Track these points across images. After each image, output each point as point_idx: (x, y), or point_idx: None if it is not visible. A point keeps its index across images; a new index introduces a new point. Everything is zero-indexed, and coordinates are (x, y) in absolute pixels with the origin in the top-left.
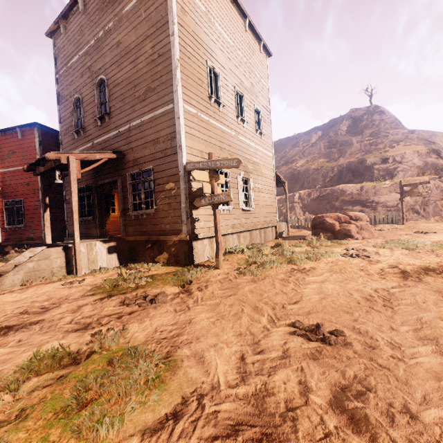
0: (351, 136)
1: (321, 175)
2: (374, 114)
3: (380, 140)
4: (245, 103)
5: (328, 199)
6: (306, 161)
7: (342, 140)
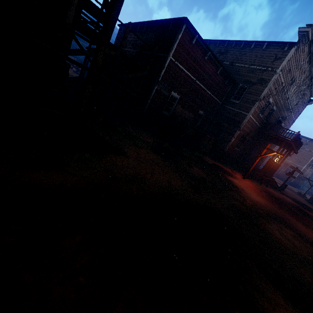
0: None
1: None
2: None
3: None
4: None
5: None
6: None
7: None
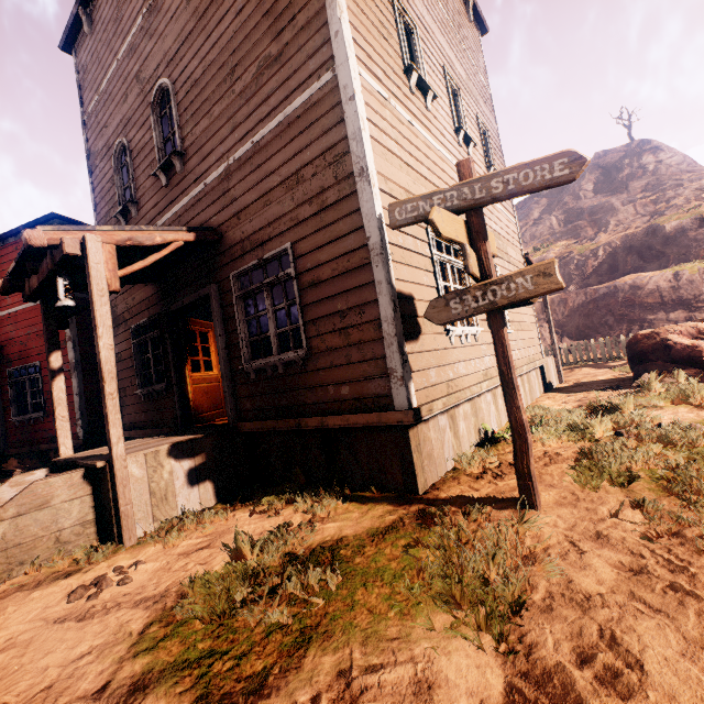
0: (608, 197)
1: (574, 266)
2: (643, 154)
3: (671, 192)
4: (463, 108)
5: (607, 306)
6: (535, 248)
7: (592, 206)
